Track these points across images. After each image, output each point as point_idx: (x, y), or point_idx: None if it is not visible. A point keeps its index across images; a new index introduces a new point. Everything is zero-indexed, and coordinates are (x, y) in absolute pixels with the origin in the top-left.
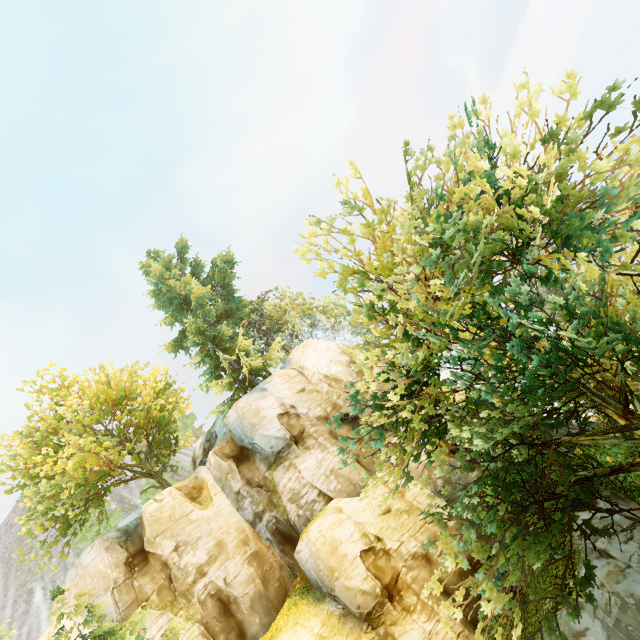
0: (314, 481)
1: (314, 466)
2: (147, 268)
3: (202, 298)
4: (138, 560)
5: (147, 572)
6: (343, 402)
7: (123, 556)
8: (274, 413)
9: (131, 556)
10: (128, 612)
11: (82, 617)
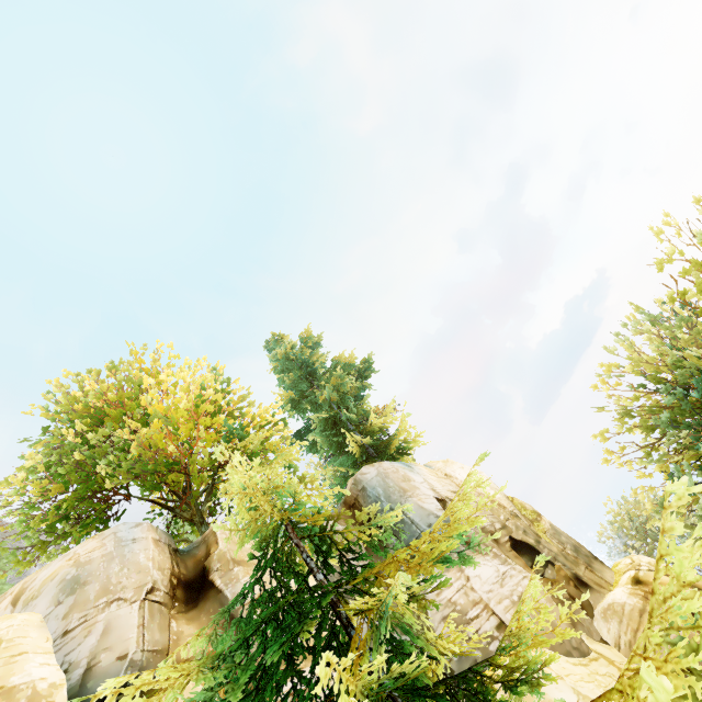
0: (491, 602)
1: (492, 578)
2: (278, 339)
3: (350, 366)
4: (182, 593)
5: (194, 618)
6: (514, 527)
7: (171, 567)
8: (429, 492)
9: (178, 577)
10: (151, 660)
11: (58, 630)
